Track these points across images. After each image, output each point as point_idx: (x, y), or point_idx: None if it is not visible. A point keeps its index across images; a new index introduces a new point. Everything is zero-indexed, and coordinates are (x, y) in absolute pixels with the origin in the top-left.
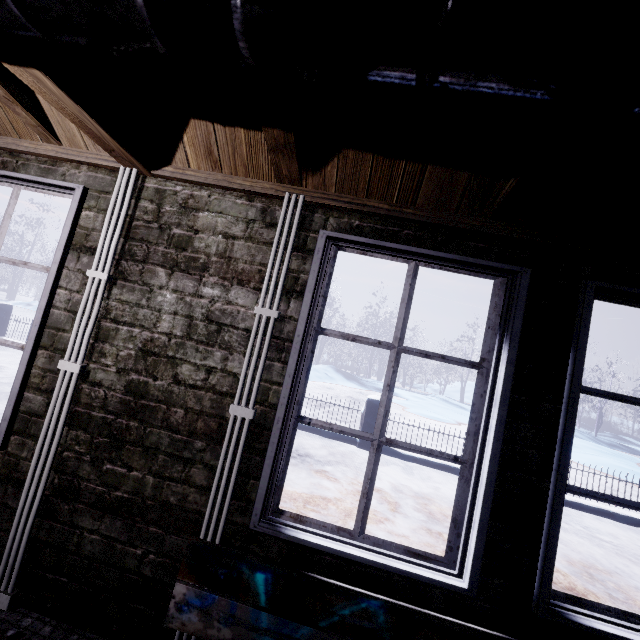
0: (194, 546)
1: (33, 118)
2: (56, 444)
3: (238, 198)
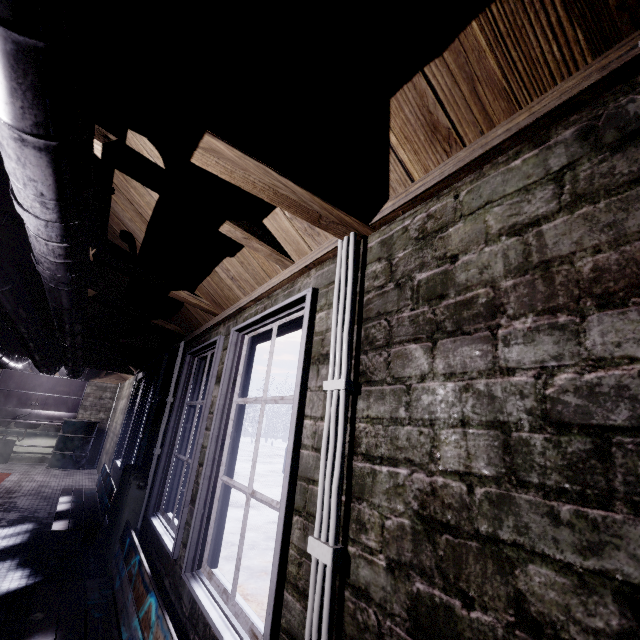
0: None
1: (265, 246)
2: None
3: (510, 160)
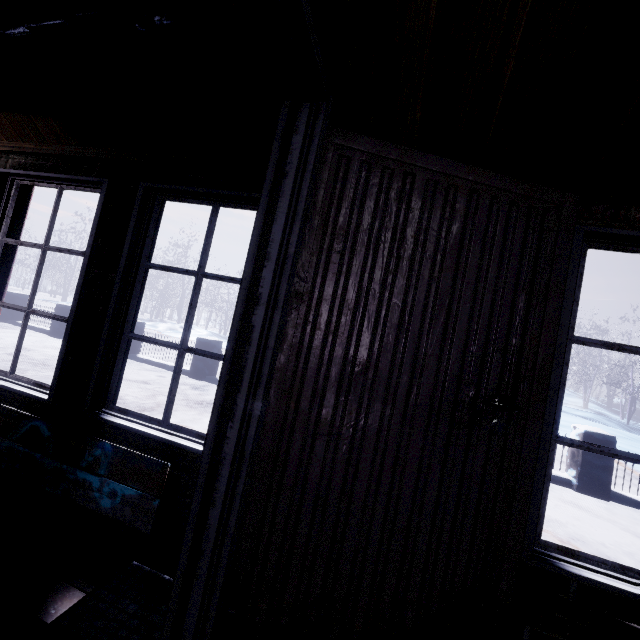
0: None
1: None
2: None
3: None
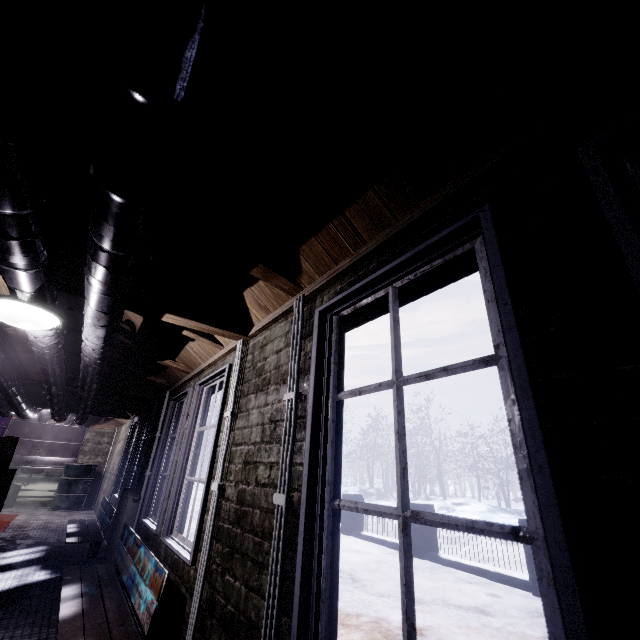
0: None
1: (207, 340)
2: (207, 555)
3: (281, 323)
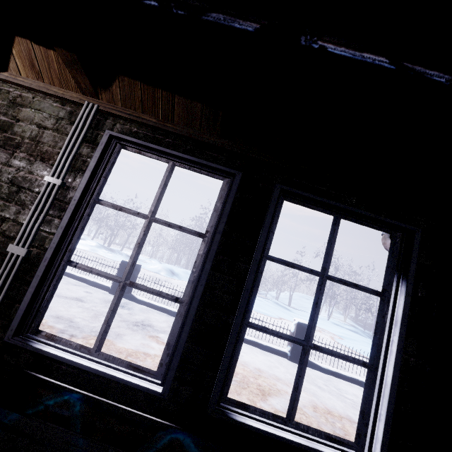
0: None
1: None
2: None
3: (54, 102)
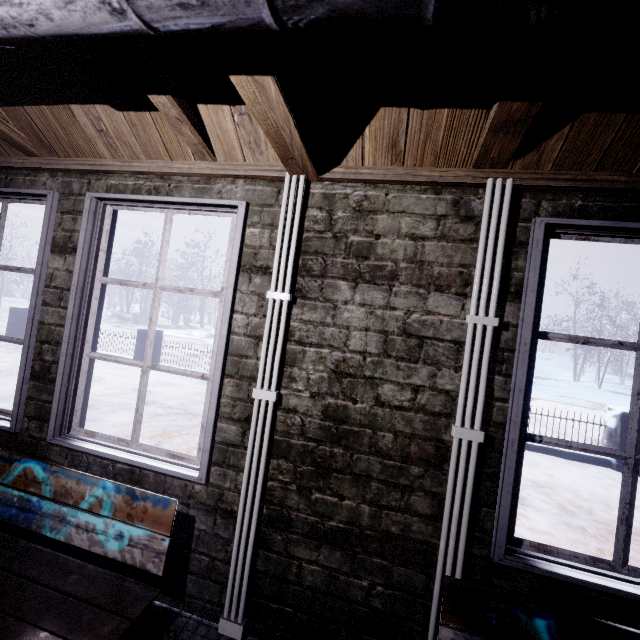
0: (453, 587)
1: (197, 136)
2: (262, 475)
3: (421, 192)
